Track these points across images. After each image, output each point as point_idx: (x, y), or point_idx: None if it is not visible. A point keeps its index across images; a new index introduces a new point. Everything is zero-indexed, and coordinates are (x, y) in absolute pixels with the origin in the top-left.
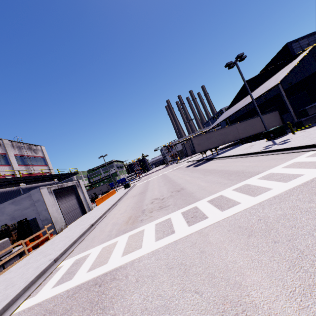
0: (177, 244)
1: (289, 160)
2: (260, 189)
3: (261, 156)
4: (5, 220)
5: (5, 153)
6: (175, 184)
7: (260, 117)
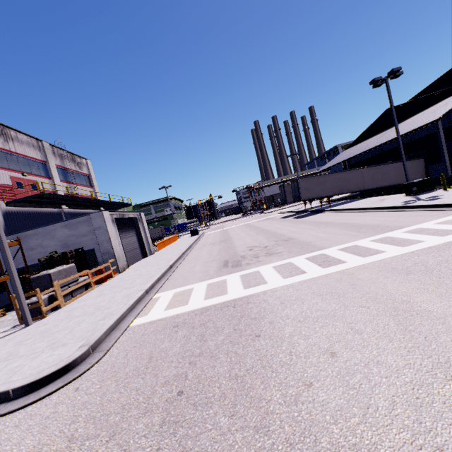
0: (316, 280)
1: (442, 217)
2: (409, 241)
3: (400, 211)
4: (55, 246)
5: (45, 161)
6: (275, 234)
7: (403, 162)
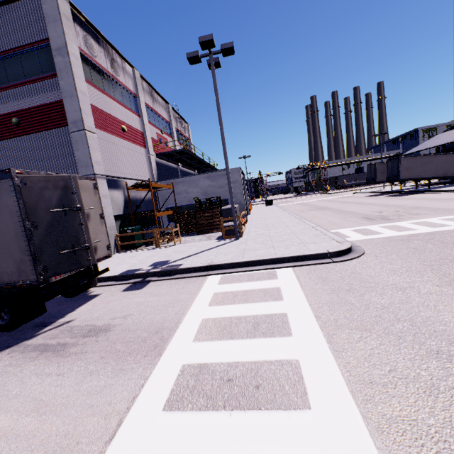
0: None
1: None
2: None
3: None
4: (197, 193)
5: (169, 122)
6: (387, 205)
7: None
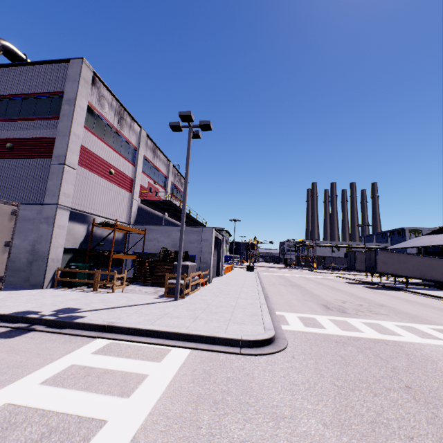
0: None
1: None
2: None
3: None
4: (167, 244)
5: (167, 176)
6: (357, 296)
7: None
